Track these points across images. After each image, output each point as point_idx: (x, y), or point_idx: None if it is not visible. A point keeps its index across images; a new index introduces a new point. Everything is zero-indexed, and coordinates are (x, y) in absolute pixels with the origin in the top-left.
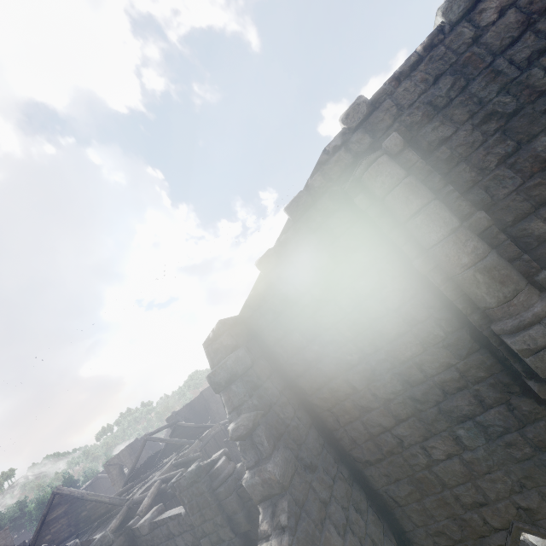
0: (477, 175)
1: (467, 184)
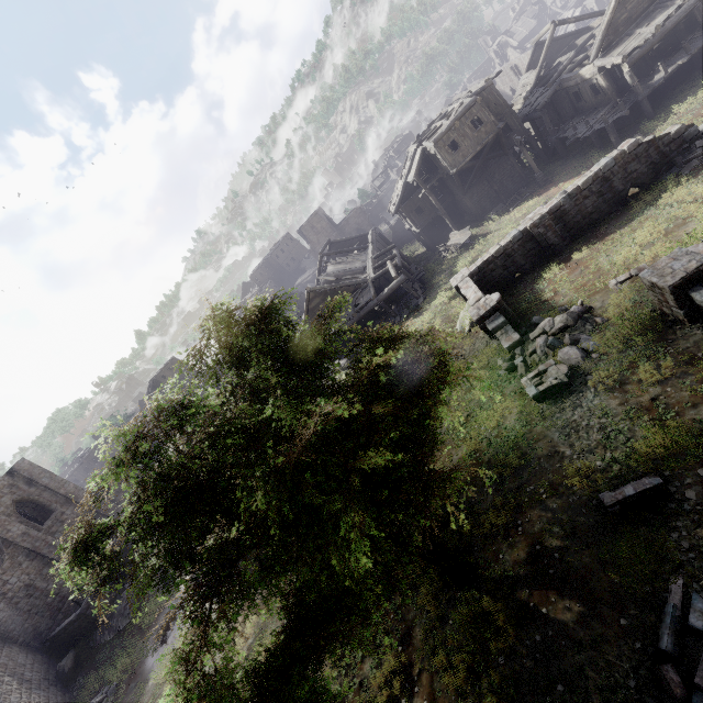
0: (21, 508)
1: (20, 509)
